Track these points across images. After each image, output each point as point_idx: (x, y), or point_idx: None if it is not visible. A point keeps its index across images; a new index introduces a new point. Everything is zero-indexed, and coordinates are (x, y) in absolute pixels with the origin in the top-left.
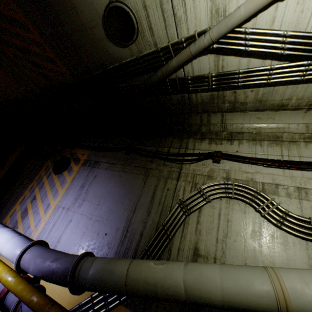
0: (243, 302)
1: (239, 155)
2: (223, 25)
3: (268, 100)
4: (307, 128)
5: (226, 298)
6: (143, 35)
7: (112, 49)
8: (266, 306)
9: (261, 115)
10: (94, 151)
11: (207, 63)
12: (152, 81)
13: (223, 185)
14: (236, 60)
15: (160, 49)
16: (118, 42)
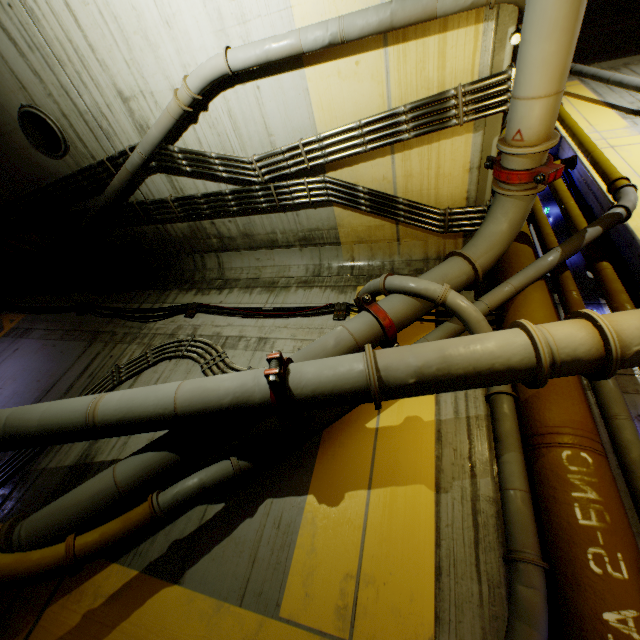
0: (58, 421)
1: (217, 305)
2: (145, 142)
3: (254, 234)
4: (307, 271)
5: (43, 421)
6: (75, 146)
7: (44, 160)
8: (77, 420)
9: (260, 256)
10: (33, 315)
11: (163, 184)
12: (101, 204)
13: (179, 343)
14: (191, 182)
15: (97, 164)
16: (46, 152)
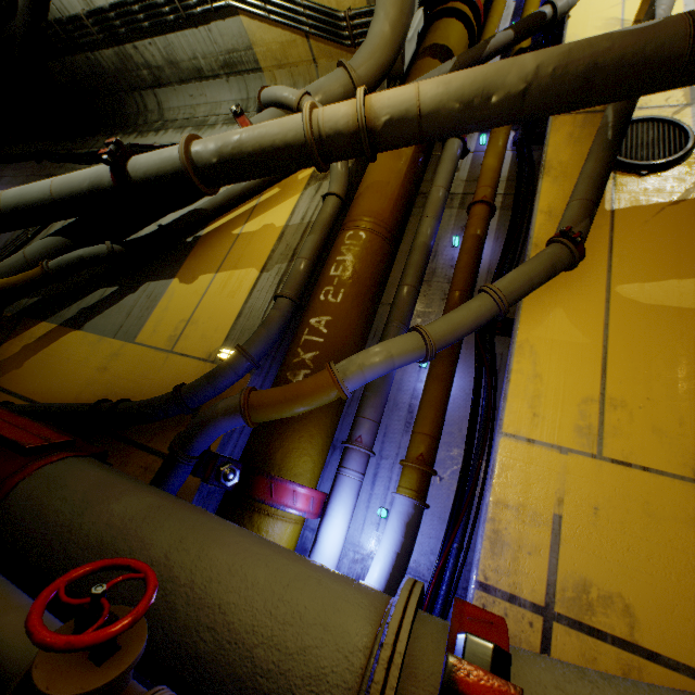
0: None
1: (148, 145)
2: None
3: (179, 62)
4: None
5: None
6: None
7: None
8: None
9: (193, 91)
10: (3, 165)
11: None
12: (21, 24)
13: None
14: None
15: None
16: None
